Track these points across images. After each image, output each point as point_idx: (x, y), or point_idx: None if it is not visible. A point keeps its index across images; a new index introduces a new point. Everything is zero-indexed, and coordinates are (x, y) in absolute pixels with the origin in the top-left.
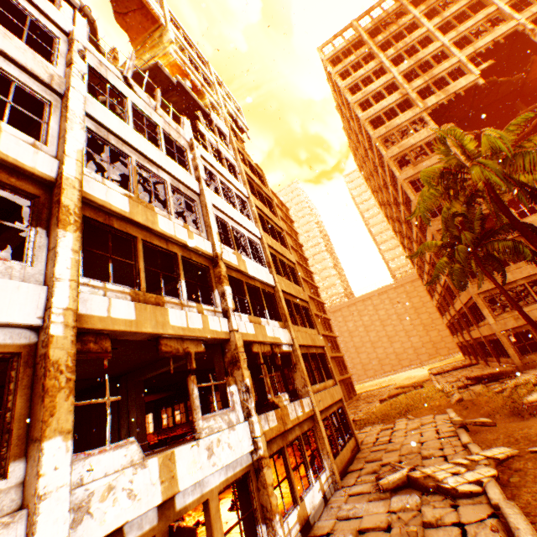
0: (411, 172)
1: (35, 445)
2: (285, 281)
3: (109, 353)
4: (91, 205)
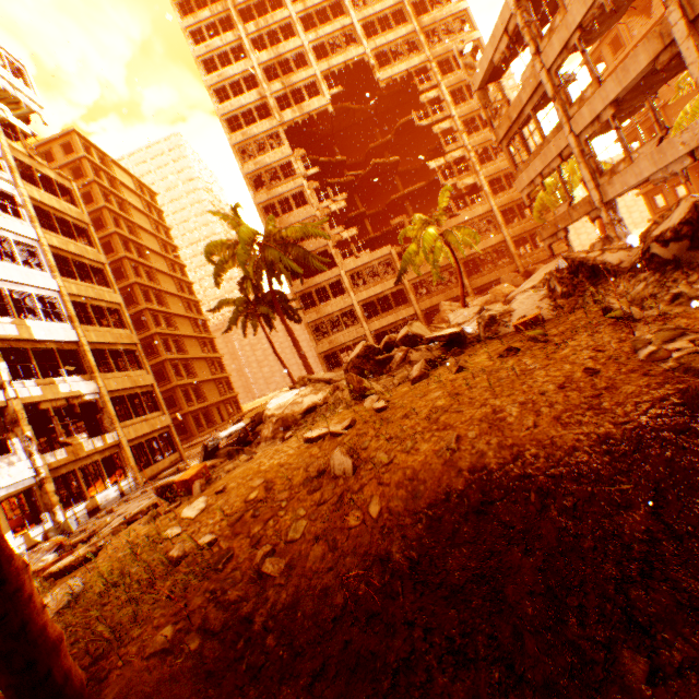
0: (266, 197)
1: None
2: (101, 330)
3: None
4: None
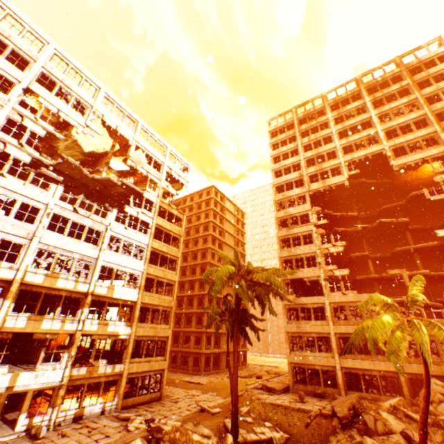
0: (284, 233)
1: None
2: (154, 295)
3: (11, 338)
4: (26, 284)
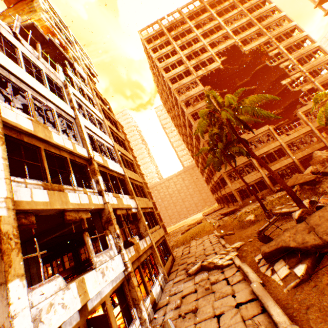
0: (192, 110)
1: (1, 288)
2: (129, 171)
3: (35, 224)
4: (6, 126)
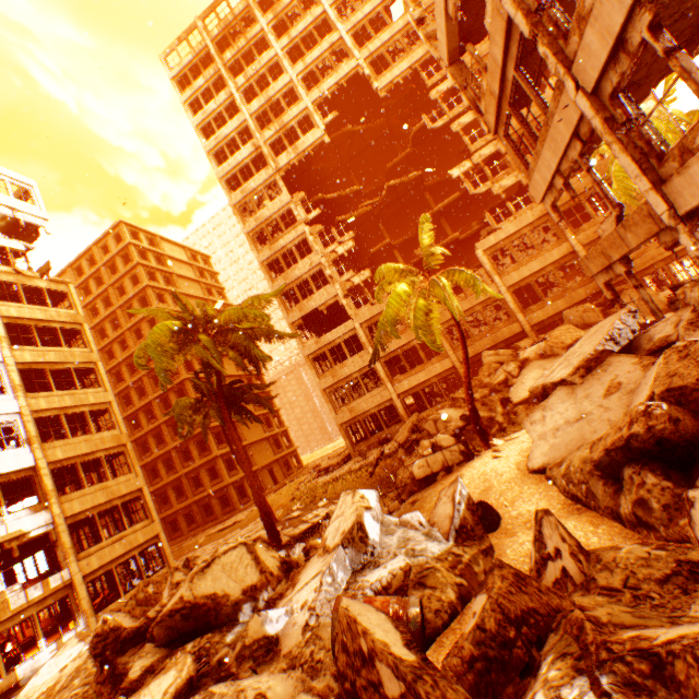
0: (268, 253)
1: None
2: (74, 441)
3: None
4: None
